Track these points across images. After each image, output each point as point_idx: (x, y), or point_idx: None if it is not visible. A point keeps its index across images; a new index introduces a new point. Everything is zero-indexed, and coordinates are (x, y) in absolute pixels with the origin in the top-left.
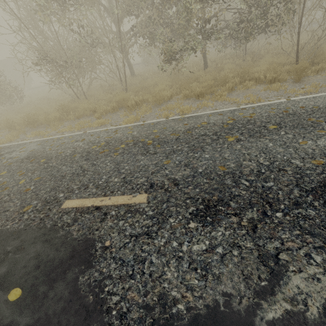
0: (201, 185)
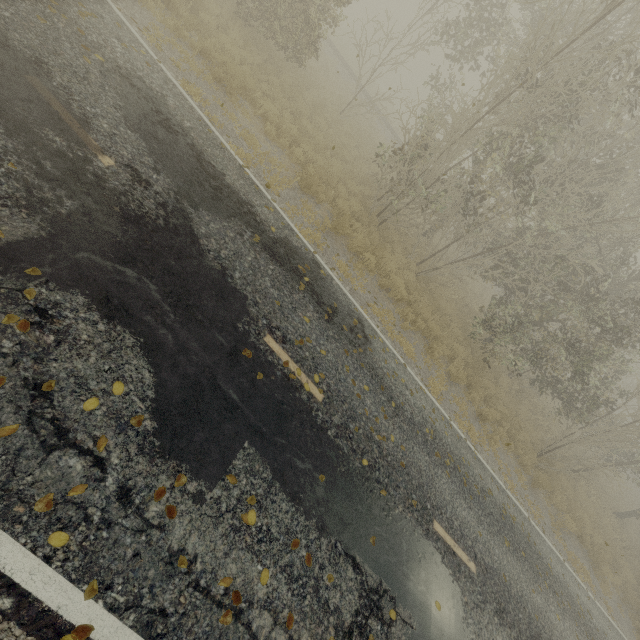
0: (497, 585)
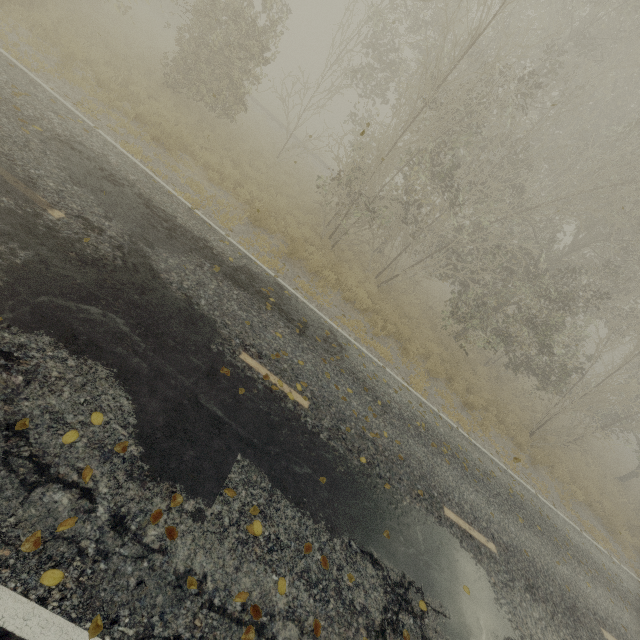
0: (521, 562)
